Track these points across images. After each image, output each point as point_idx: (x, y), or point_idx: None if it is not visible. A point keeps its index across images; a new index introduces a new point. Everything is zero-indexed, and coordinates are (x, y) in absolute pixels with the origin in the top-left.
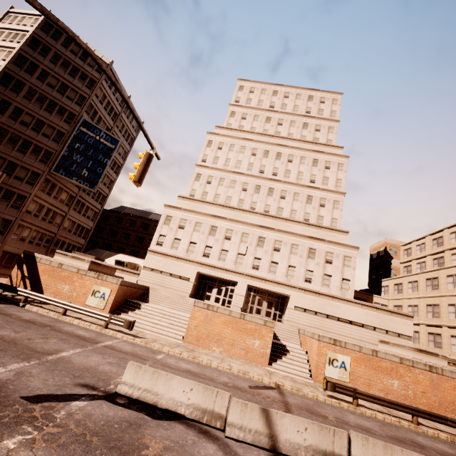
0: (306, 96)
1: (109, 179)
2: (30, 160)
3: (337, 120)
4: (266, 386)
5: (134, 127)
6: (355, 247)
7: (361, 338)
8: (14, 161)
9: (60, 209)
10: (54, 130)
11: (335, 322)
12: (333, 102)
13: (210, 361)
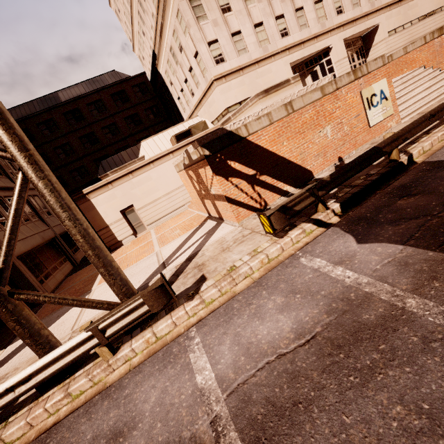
0: None
1: None
2: None
3: None
4: None
5: None
6: None
7: (436, 26)
8: None
9: None
10: None
11: (418, 24)
12: None
13: None
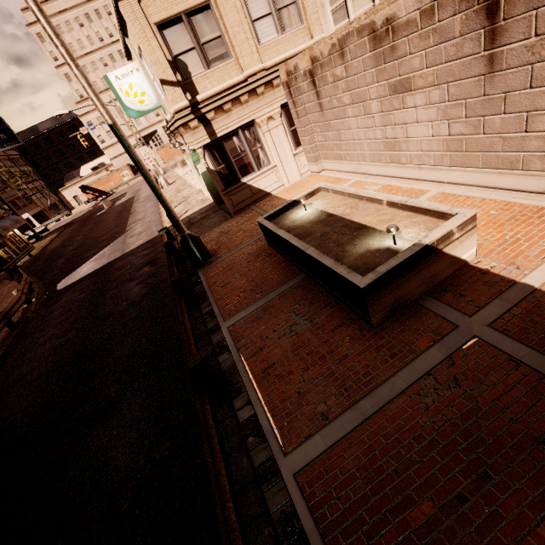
0: None
1: None
2: None
3: None
4: None
5: None
6: None
7: None
8: None
9: None
10: None
11: None
12: None
13: None
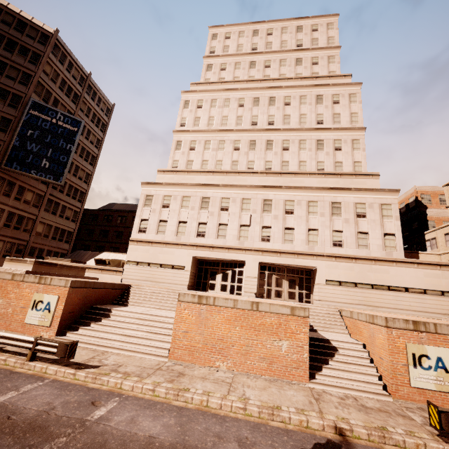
0: (293, 28)
1: (85, 173)
2: None
3: (337, 46)
4: (319, 444)
5: (103, 110)
6: (394, 190)
7: (426, 308)
8: None
9: (26, 212)
10: None
11: (385, 292)
12: (328, 27)
13: (206, 397)
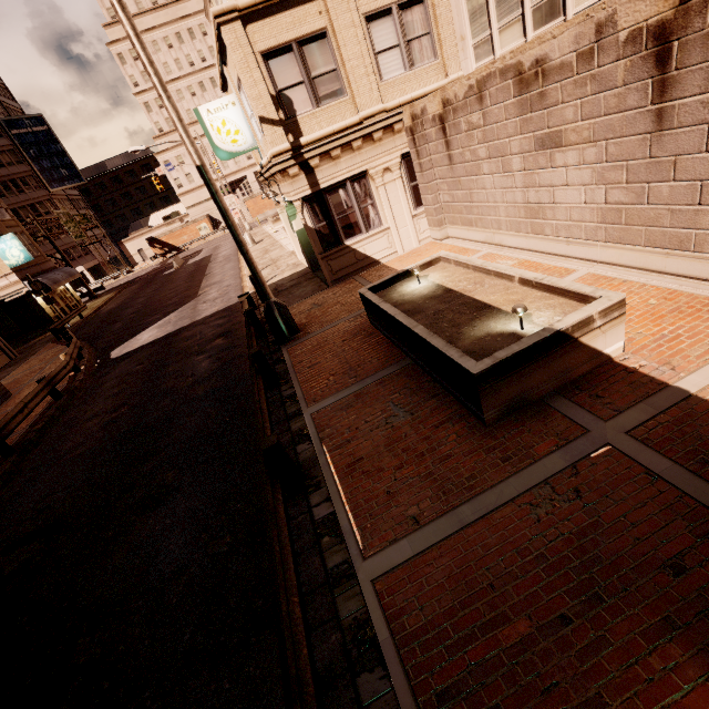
0: None
1: None
2: (33, 194)
3: None
4: None
5: None
6: None
7: None
8: (29, 203)
9: None
10: (6, 153)
11: None
12: None
13: None
